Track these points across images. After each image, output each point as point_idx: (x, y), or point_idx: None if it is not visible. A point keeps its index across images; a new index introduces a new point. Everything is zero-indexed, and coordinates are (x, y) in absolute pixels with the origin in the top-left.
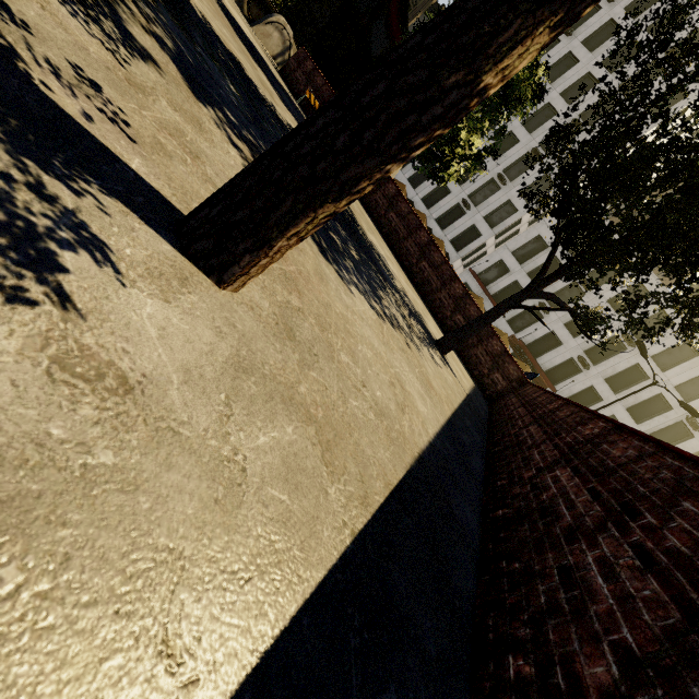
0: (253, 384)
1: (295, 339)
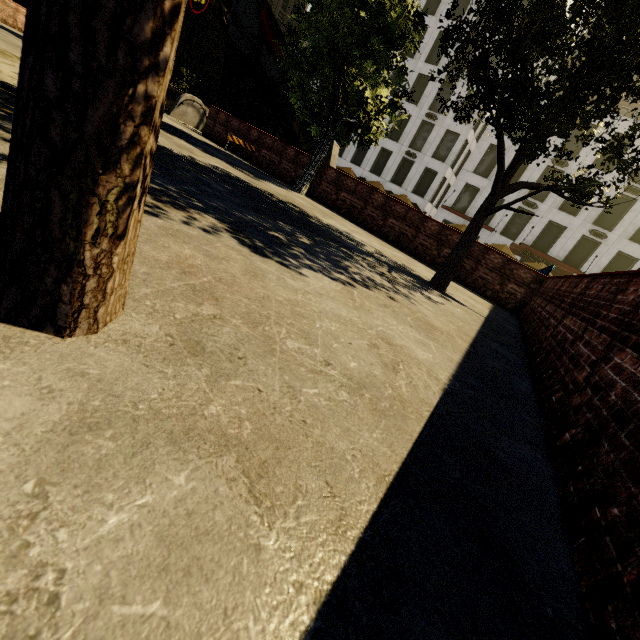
0: (109, 440)
1: (204, 351)
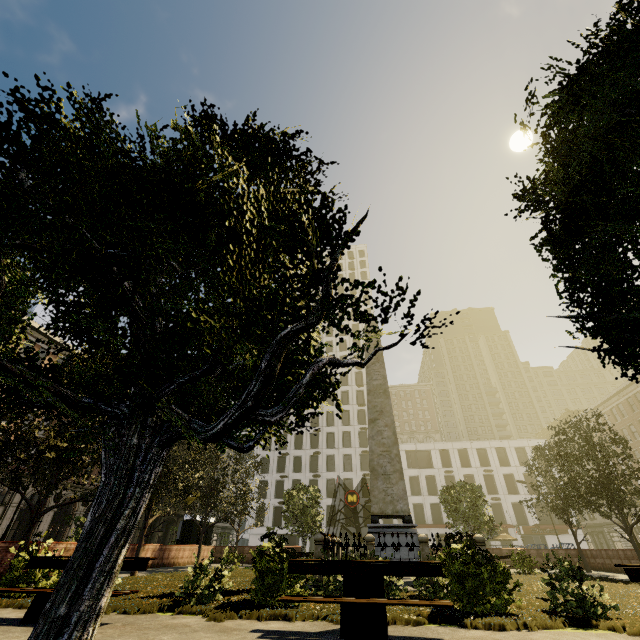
0: None
1: None
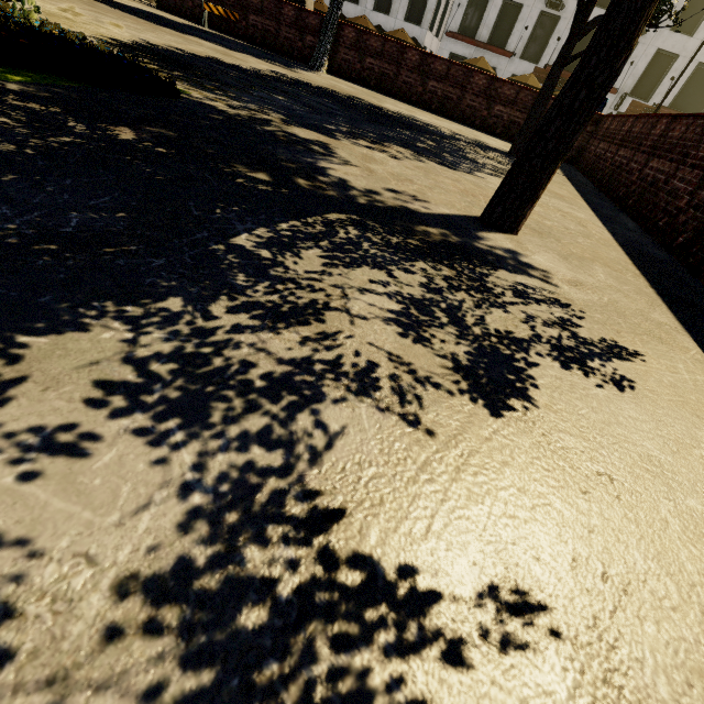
0: (573, 261)
1: (540, 232)
